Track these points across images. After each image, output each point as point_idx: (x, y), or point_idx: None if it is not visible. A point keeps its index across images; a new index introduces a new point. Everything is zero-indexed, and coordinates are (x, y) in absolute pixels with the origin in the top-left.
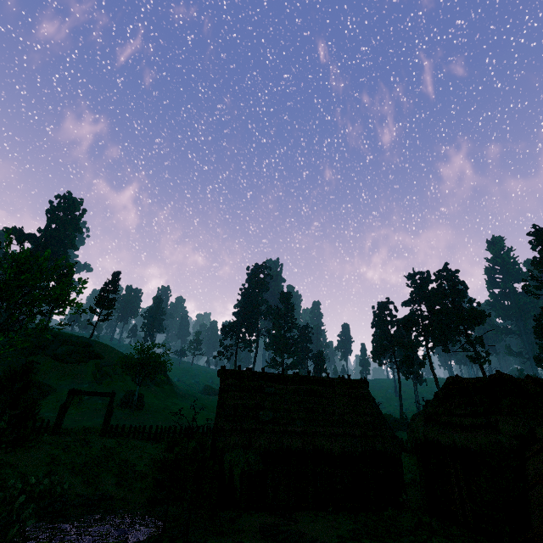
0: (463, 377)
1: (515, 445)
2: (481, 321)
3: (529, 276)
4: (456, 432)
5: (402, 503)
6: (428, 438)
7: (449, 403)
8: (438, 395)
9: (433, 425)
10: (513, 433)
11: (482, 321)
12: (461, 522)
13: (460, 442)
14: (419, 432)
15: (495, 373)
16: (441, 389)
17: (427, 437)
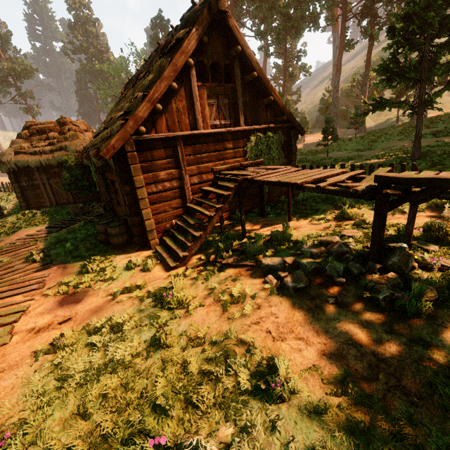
0: (39, 121)
1: (76, 156)
2: (30, 76)
3: (67, 39)
4: (41, 157)
5: (2, 216)
6: (20, 165)
7: (31, 140)
8: (21, 136)
9: (22, 156)
10: (75, 151)
11: (31, 76)
12: (49, 205)
13: (45, 162)
14: (11, 163)
15: (62, 117)
16: (23, 130)
17: (19, 165)
